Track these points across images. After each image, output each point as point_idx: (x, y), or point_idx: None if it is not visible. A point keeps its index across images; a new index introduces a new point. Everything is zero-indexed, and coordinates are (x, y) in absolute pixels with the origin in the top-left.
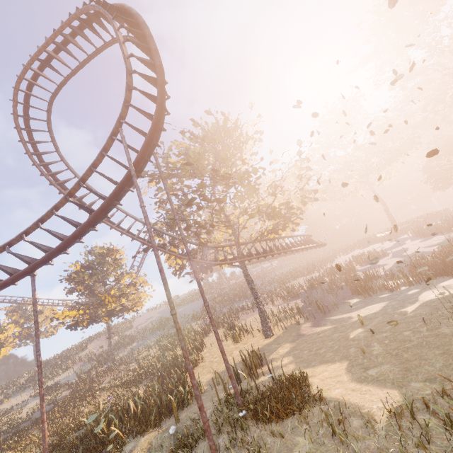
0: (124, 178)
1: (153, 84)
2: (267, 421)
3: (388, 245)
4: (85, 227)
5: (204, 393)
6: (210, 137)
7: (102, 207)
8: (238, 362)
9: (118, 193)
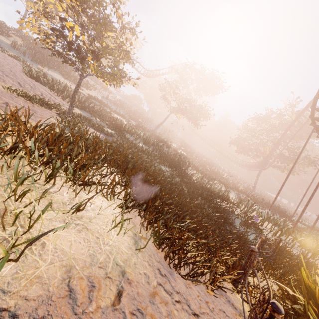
0: None
1: None
2: None
3: None
4: None
5: None
6: None
7: None
8: None
9: None
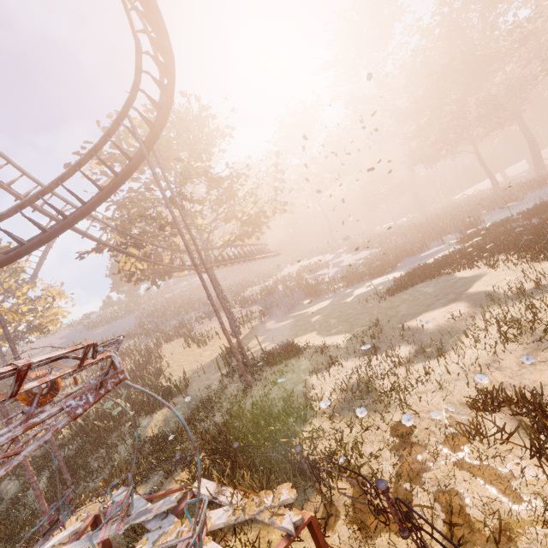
0: (127, 169)
1: (161, 69)
2: (277, 364)
3: (329, 258)
4: (77, 219)
5: (193, 382)
6: (180, 123)
7: (99, 198)
8: (213, 358)
9: (119, 186)
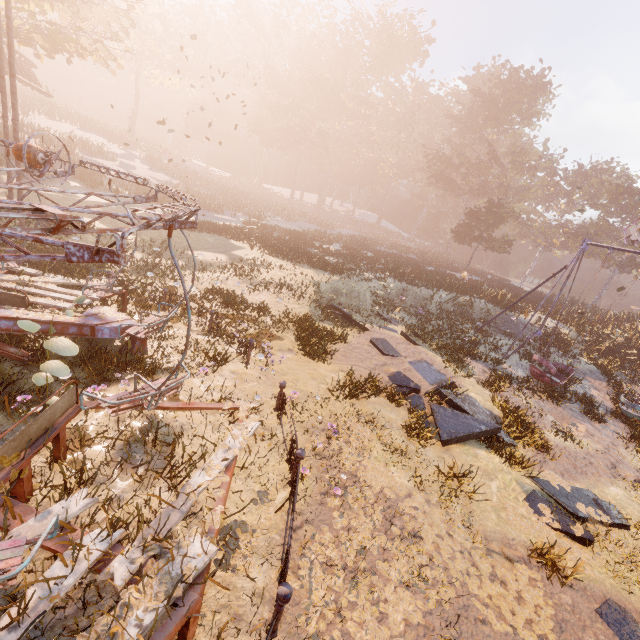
0: None
1: None
2: None
3: (117, 151)
4: None
5: None
6: None
7: None
8: None
9: None
